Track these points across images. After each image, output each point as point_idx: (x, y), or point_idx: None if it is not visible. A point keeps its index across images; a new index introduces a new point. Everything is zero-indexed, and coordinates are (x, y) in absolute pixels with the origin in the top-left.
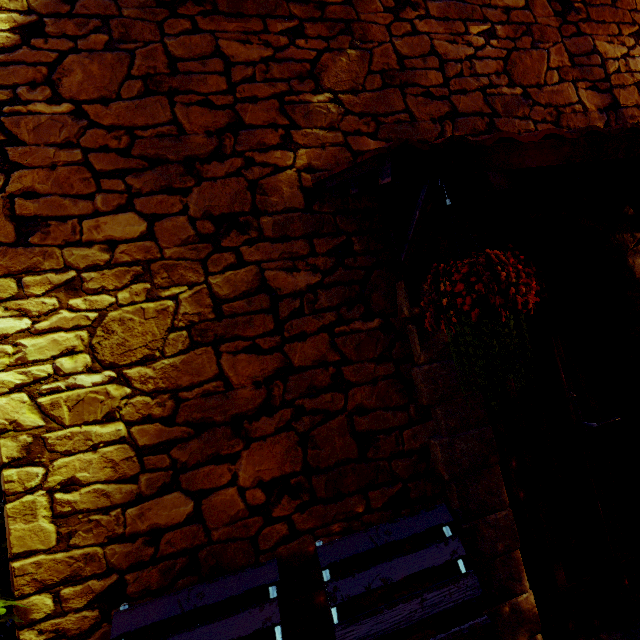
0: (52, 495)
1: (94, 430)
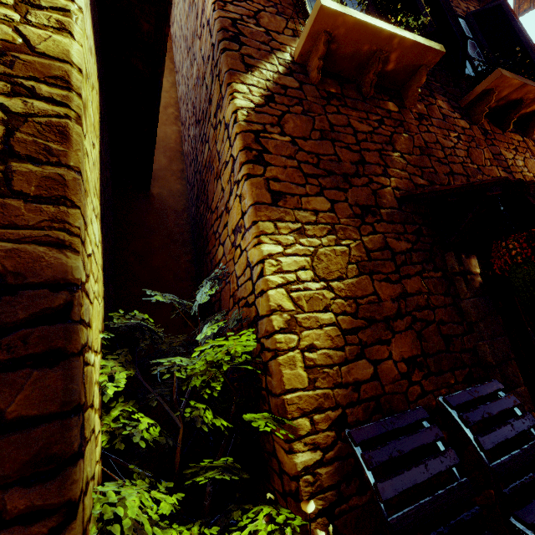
0: (303, 353)
1: (319, 316)
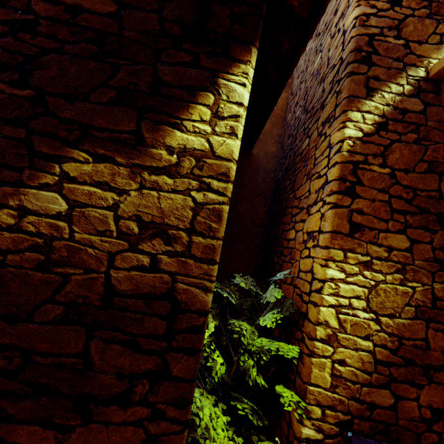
0: (333, 363)
1: (358, 341)
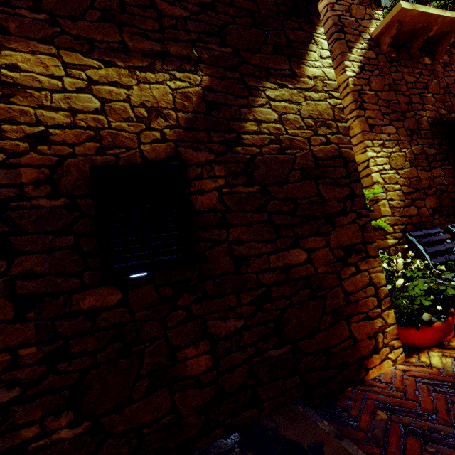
0: (388, 202)
1: (393, 186)
